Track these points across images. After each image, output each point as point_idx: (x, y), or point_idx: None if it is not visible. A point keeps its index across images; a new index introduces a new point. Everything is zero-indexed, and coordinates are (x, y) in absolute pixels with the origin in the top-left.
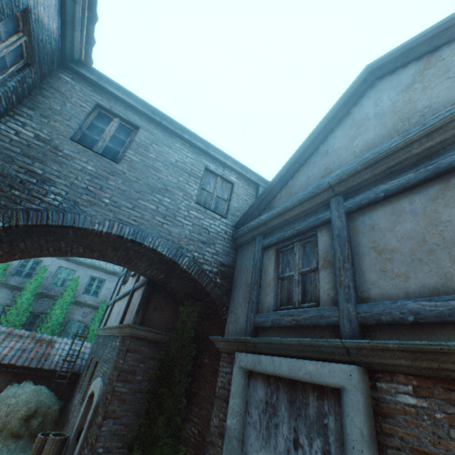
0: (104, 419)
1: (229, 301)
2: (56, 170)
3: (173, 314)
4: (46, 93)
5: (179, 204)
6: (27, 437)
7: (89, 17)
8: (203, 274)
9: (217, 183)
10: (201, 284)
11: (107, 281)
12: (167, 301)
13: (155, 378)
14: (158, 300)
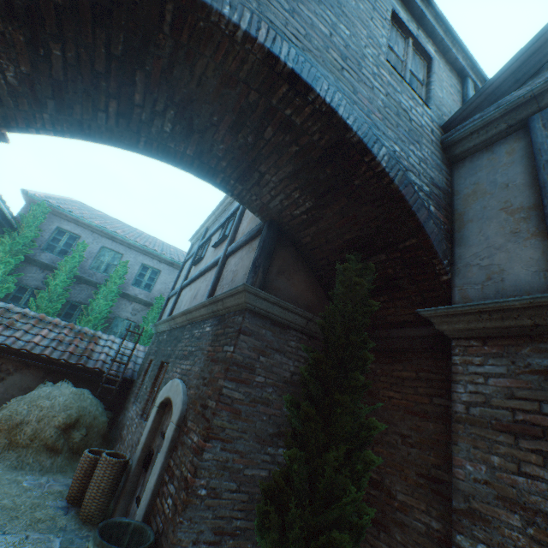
0: (207, 441)
1: (450, 251)
2: None
3: (305, 286)
4: None
5: (363, 48)
6: (67, 453)
7: None
8: (410, 189)
9: (409, 48)
10: (409, 204)
11: (163, 273)
12: (297, 264)
13: (308, 377)
14: (283, 259)
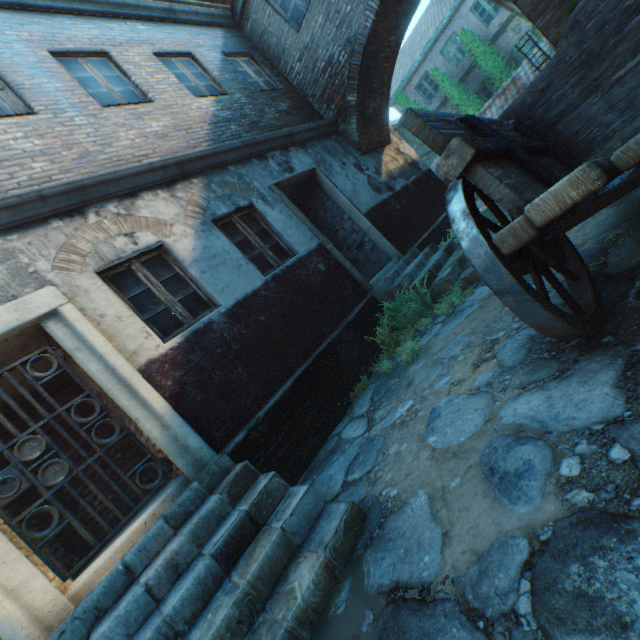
0: (555, 47)
1: None
2: (323, 52)
3: None
4: (266, 48)
5: None
6: None
7: (200, 0)
8: None
9: None
10: None
11: None
12: None
13: None
14: None
